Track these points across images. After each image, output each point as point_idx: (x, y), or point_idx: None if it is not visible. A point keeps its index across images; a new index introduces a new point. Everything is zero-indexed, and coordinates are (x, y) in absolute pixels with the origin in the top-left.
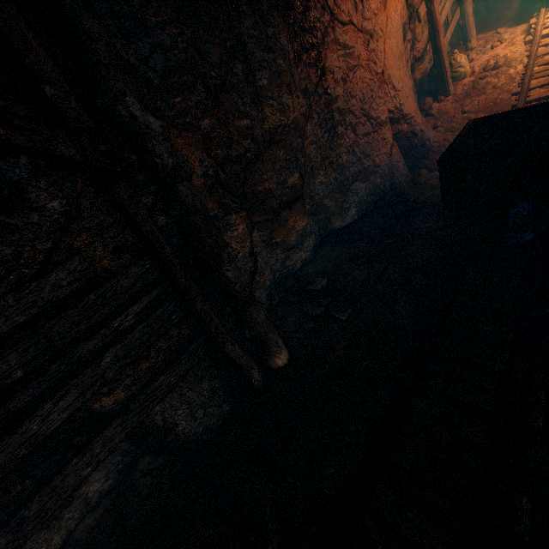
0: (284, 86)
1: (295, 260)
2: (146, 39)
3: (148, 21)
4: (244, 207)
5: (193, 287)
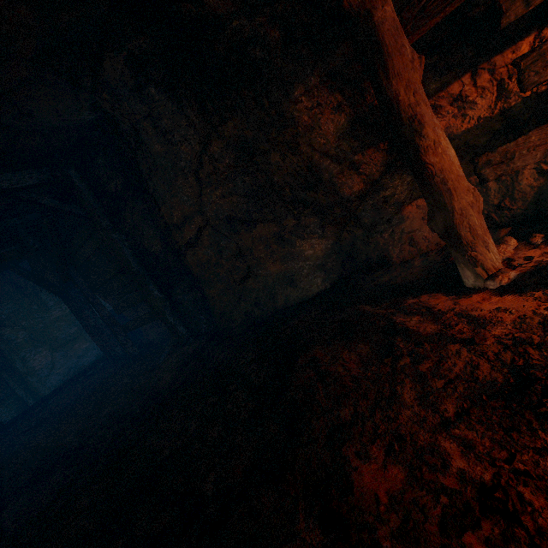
0: (63, 303)
1: (84, 361)
2: (3, 308)
3: (4, 304)
4: (46, 344)
5: (4, 371)
